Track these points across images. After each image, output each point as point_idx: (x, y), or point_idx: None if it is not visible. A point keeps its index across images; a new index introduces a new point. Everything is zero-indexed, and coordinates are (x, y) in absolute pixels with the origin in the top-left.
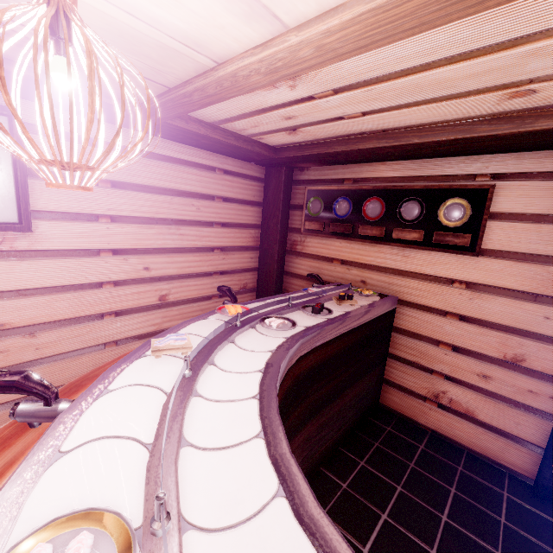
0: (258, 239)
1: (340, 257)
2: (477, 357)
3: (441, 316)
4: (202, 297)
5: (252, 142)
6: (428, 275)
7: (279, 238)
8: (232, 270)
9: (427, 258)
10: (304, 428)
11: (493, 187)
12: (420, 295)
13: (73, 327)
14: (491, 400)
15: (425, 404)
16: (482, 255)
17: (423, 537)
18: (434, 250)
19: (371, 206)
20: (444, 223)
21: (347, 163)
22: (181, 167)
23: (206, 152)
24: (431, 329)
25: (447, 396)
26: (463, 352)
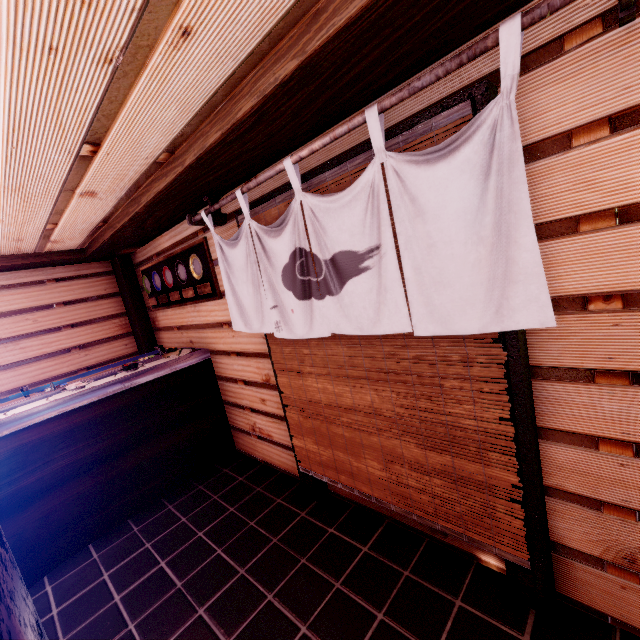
0: (128, 326)
1: (175, 324)
2: (254, 385)
3: (229, 357)
4: None
5: (47, 254)
6: (212, 323)
7: (137, 320)
8: (104, 362)
9: (206, 309)
10: (65, 488)
11: (204, 240)
12: (215, 343)
13: None
14: (273, 420)
15: (252, 439)
16: (224, 297)
17: (166, 553)
18: (204, 301)
19: (167, 275)
20: (196, 277)
21: (146, 242)
22: (1, 292)
23: (26, 271)
24: (230, 370)
25: (257, 426)
26: (248, 383)
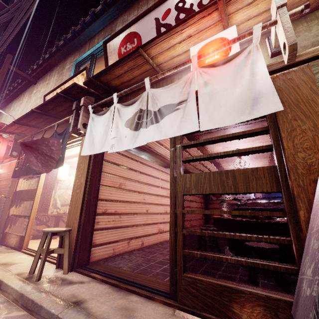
0: None
1: None
2: None
3: None
4: None
5: None
6: None
7: None
8: None
9: None
10: None
11: None
12: None
13: None
14: None
15: None
16: None
17: None
18: None
19: None
20: None
21: None
22: None
23: None
24: None
25: None
26: None
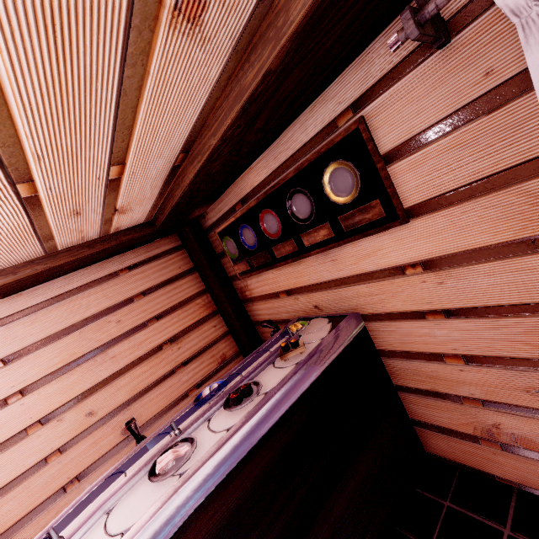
0: (212, 303)
1: (281, 288)
2: (507, 364)
3: (421, 320)
4: (176, 400)
5: (114, 235)
6: (370, 272)
7: (224, 294)
8: (198, 352)
9: (355, 252)
10: None
11: (361, 122)
12: (379, 302)
13: (34, 520)
14: None
15: (483, 447)
16: (412, 217)
17: None
18: (354, 239)
19: (267, 221)
20: (340, 202)
21: (224, 189)
22: (75, 296)
23: (96, 265)
24: (420, 341)
25: (503, 431)
26: (482, 361)
